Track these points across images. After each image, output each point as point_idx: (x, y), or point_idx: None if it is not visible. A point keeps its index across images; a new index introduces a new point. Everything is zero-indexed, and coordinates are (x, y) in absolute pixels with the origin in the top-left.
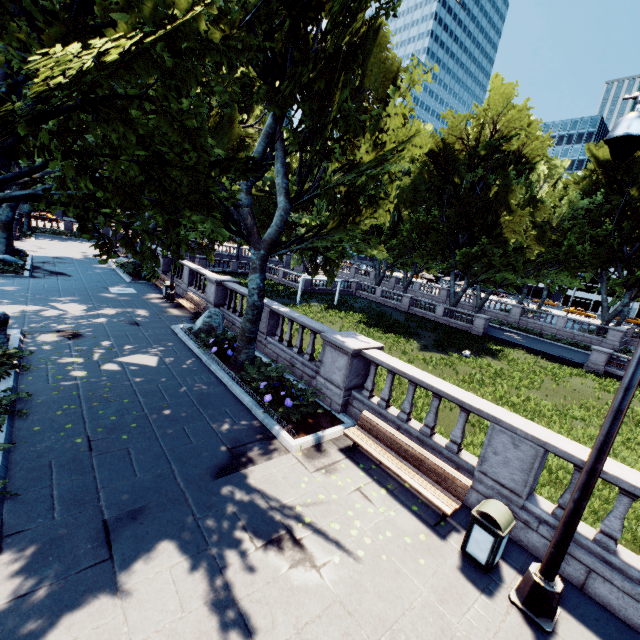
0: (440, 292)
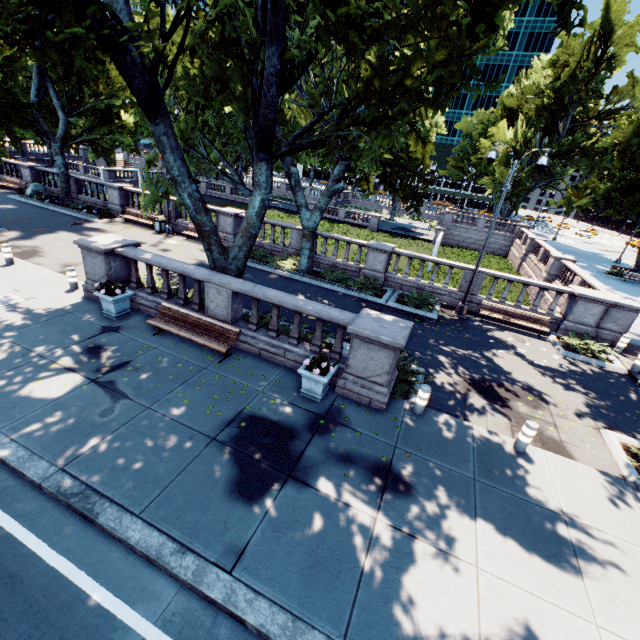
0: None
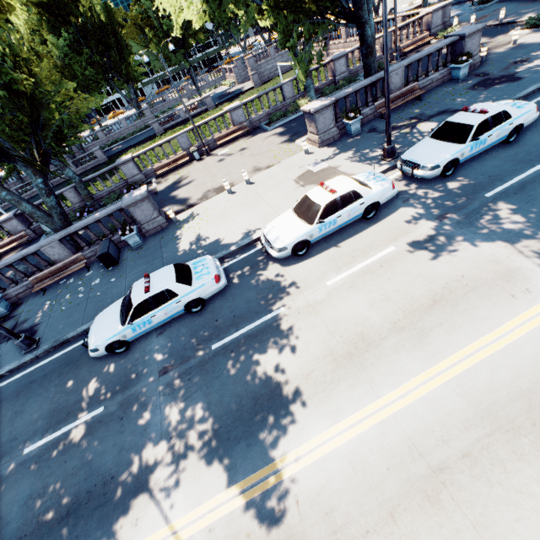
0: None
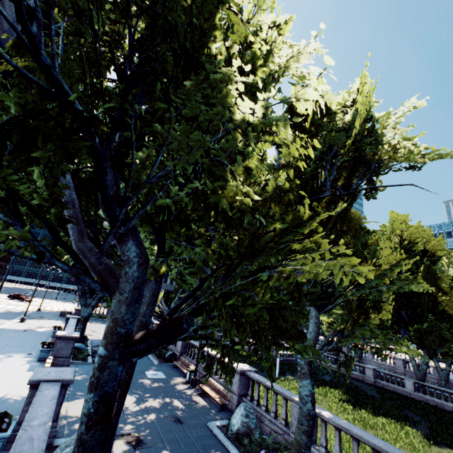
0: (395, 362)
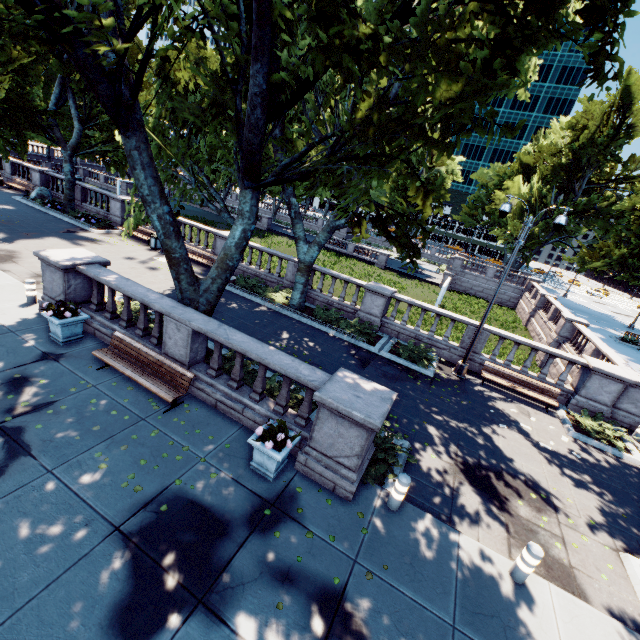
0: None
